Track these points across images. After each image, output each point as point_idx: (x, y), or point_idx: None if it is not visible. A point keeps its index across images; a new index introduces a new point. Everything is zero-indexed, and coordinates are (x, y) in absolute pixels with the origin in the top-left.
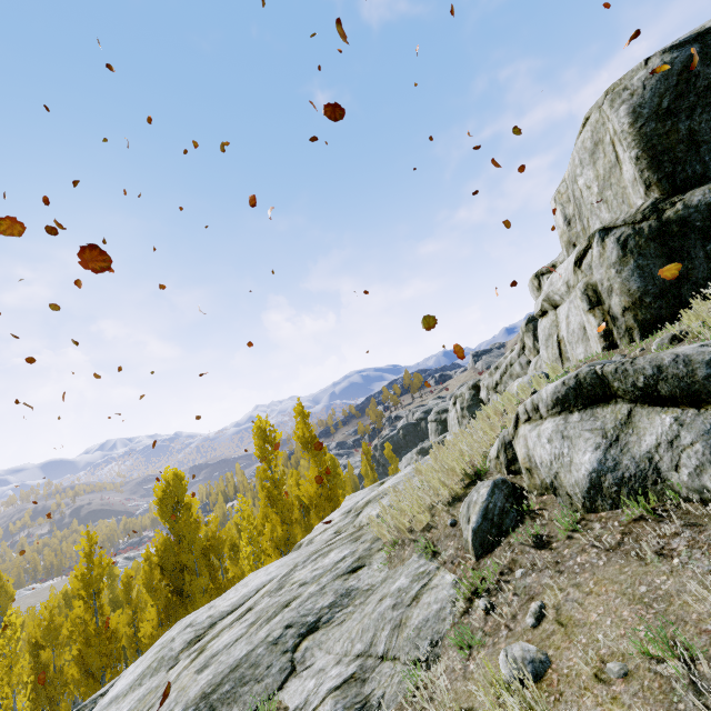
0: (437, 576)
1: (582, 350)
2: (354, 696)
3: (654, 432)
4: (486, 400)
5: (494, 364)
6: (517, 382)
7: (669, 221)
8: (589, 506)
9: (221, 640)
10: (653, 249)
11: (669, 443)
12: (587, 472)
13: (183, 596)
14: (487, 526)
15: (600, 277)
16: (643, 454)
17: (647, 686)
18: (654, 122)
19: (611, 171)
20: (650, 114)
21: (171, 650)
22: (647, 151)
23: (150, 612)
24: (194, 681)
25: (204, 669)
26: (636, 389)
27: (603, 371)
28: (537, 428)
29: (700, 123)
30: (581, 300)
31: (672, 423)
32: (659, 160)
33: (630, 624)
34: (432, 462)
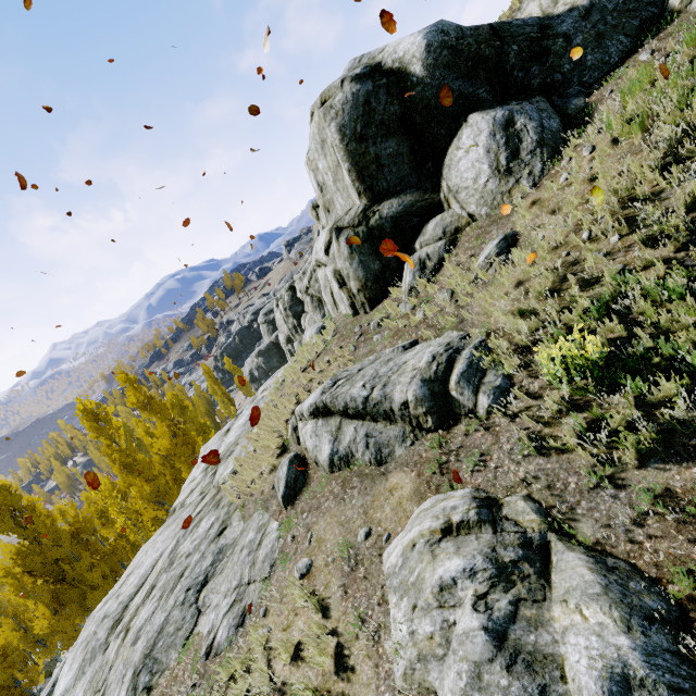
0: (269, 525)
1: (344, 308)
2: (238, 610)
3: (349, 434)
4: (303, 299)
5: (302, 270)
6: (308, 334)
7: (373, 228)
8: (331, 470)
9: (141, 617)
10: (367, 249)
11: (354, 441)
12: (328, 455)
13: (68, 579)
14: (289, 491)
15: (341, 266)
16: (347, 445)
17: (338, 563)
18: (355, 143)
19: (337, 169)
20: (351, 136)
21: (98, 640)
22: (354, 166)
23: (35, 609)
24: (134, 651)
25: (137, 641)
26: (340, 411)
27: (326, 402)
28: (305, 427)
29: (381, 150)
30: (334, 280)
31: (354, 431)
32: (362, 174)
33: (338, 537)
34: (258, 430)
